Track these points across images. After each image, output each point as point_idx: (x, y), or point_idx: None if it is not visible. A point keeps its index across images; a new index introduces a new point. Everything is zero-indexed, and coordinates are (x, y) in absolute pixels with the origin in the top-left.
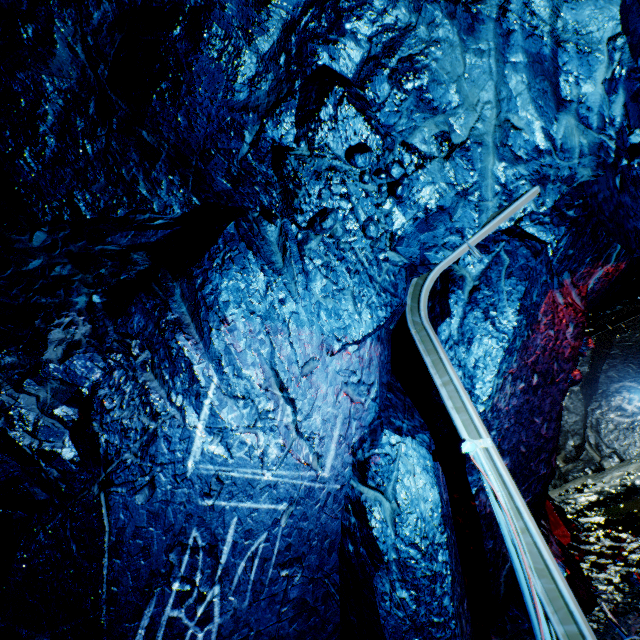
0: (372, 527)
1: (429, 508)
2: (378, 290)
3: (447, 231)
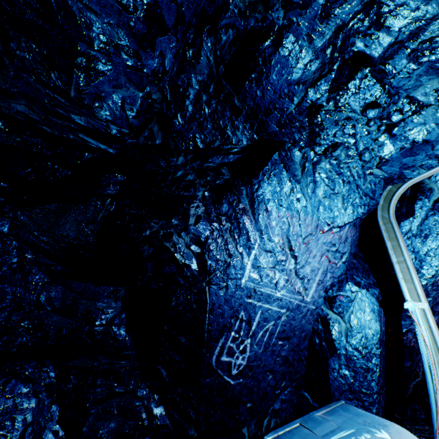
0: (332, 334)
1: (371, 333)
2: (361, 194)
3: (426, 157)
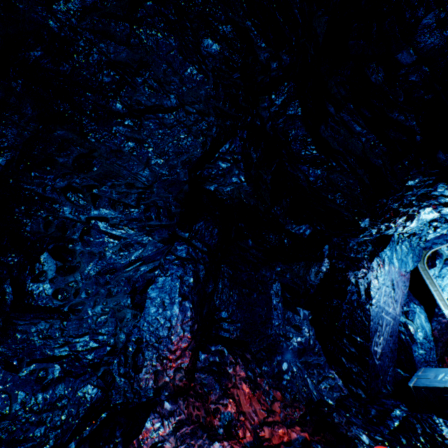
0: (411, 331)
1: (427, 329)
2: (416, 256)
3: (443, 240)
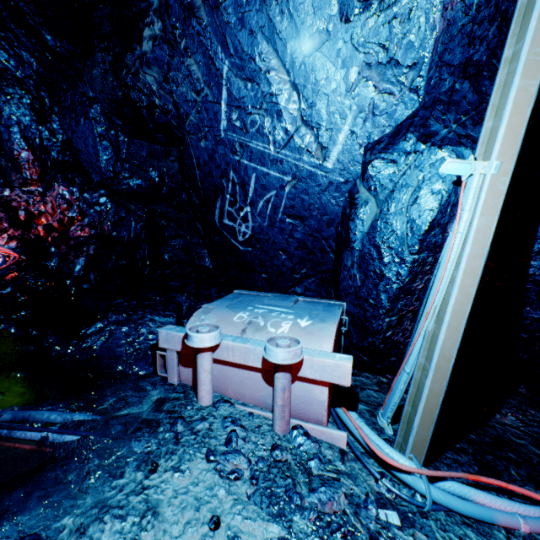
0: (350, 220)
1: (409, 227)
2: None
3: None
